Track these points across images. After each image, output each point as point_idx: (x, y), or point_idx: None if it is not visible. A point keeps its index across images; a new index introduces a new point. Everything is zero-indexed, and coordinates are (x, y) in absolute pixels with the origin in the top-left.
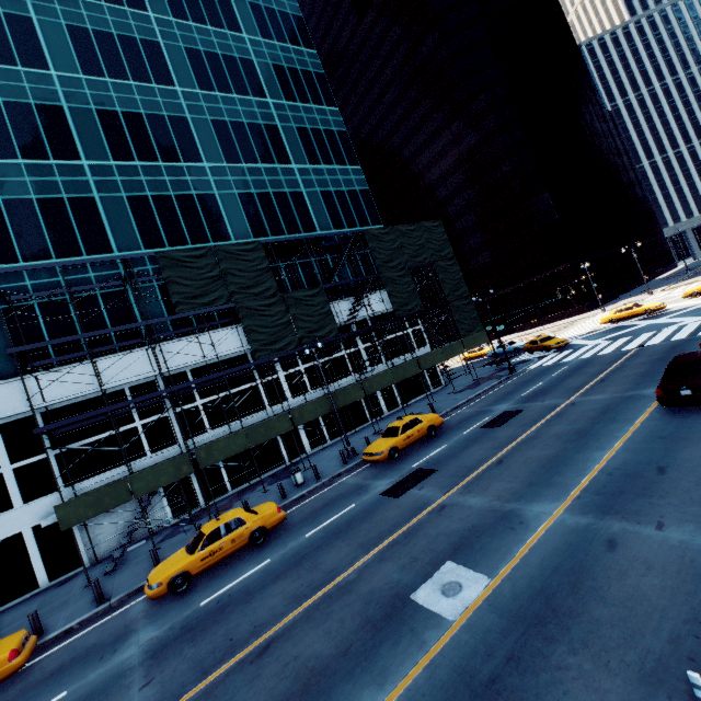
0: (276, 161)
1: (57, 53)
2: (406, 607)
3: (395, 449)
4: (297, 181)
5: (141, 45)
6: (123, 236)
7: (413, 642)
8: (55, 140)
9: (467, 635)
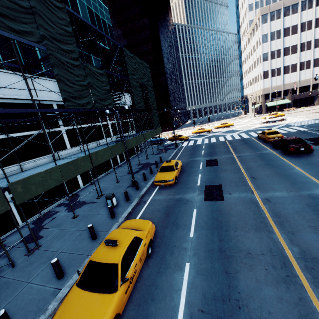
0: None
1: None
2: None
3: (176, 177)
4: None
5: None
6: None
7: None
8: None
9: None
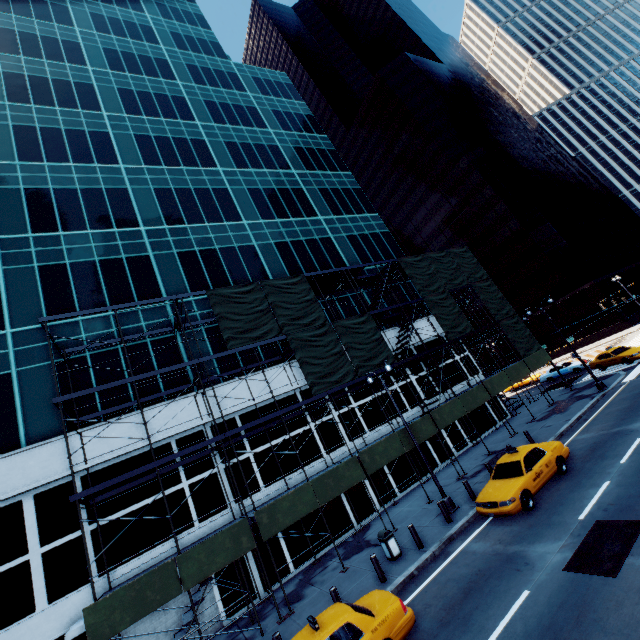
0: (304, 215)
1: (126, 152)
2: None
3: (527, 494)
4: (324, 229)
5: (191, 142)
6: (173, 286)
7: None
8: (119, 213)
9: None
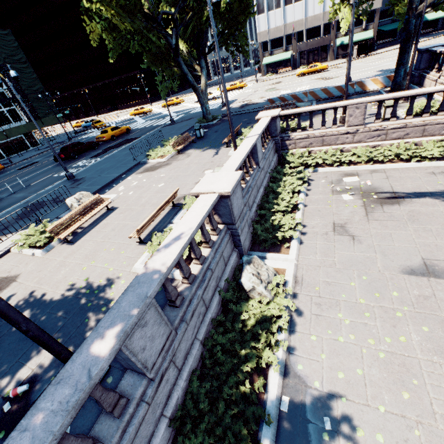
0: None
1: None
2: None
3: None
4: None
5: None
6: None
7: None
8: None
9: None
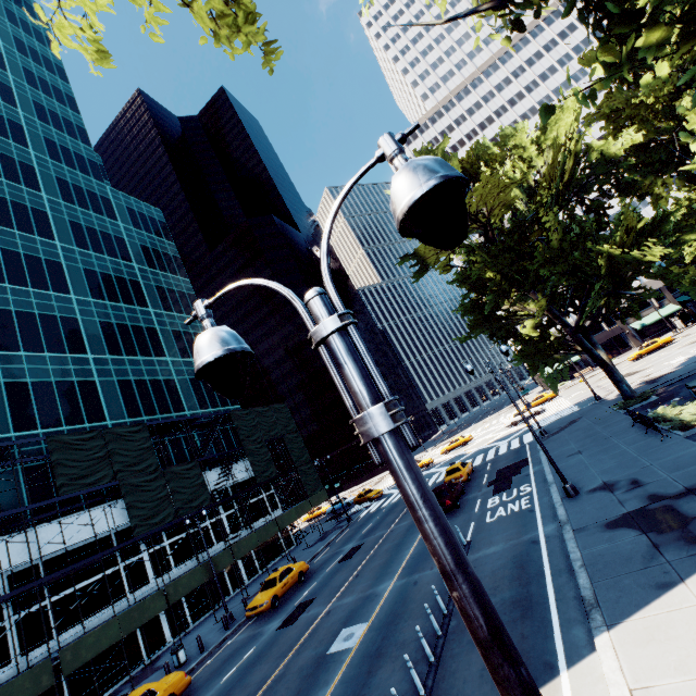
0: (154, 354)
1: None
2: (327, 657)
3: (276, 597)
4: (170, 370)
5: (45, 263)
6: None
7: (337, 664)
8: None
9: (363, 645)
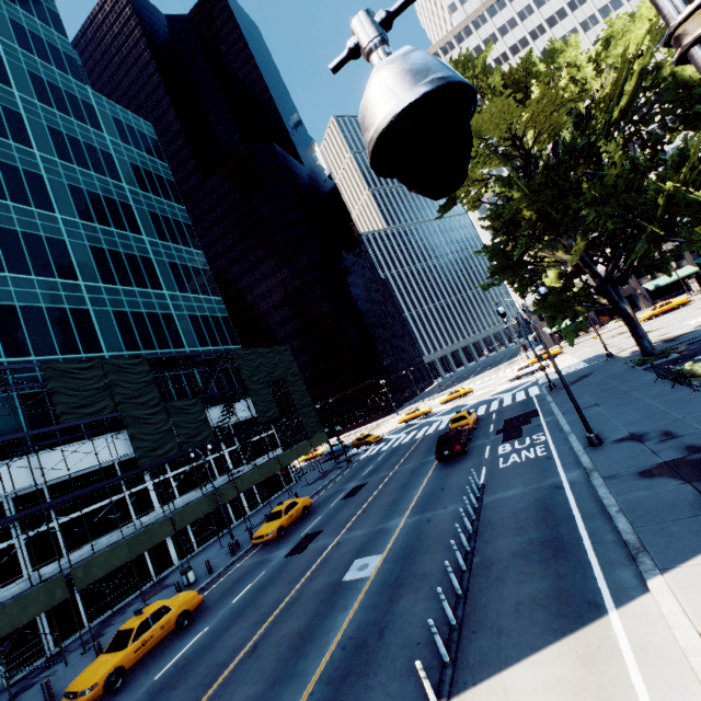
0: (150, 286)
1: None
2: (342, 584)
3: (282, 528)
4: (168, 304)
5: (24, 174)
6: None
7: (354, 591)
8: None
9: (379, 575)
